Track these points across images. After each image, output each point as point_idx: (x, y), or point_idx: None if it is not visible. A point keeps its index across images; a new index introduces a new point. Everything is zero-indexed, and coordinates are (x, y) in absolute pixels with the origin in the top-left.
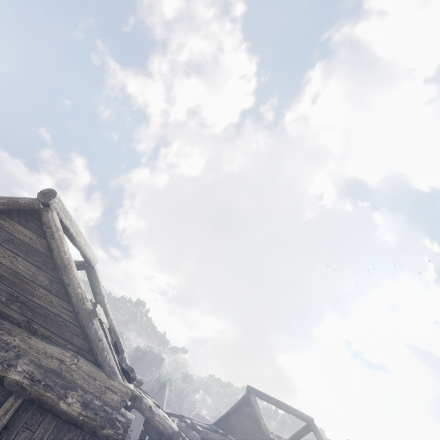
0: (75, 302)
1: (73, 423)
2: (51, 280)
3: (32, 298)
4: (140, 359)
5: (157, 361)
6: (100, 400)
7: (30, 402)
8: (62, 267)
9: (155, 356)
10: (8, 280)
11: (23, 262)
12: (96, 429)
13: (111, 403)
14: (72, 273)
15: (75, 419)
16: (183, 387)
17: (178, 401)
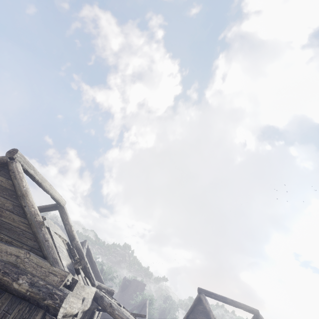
0: (29, 217)
1: (22, 298)
2: (14, 205)
3: (1, 218)
4: (128, 287)
5: (140, 287)
6: (44, 281)
7: None
8: (21, 196)
9: (138, 283)
10: None
11: None
12: (39, 300)
13: (52, 283)
14: (28, 199)
15: (24, 295)
16: (165, 306)
17: None
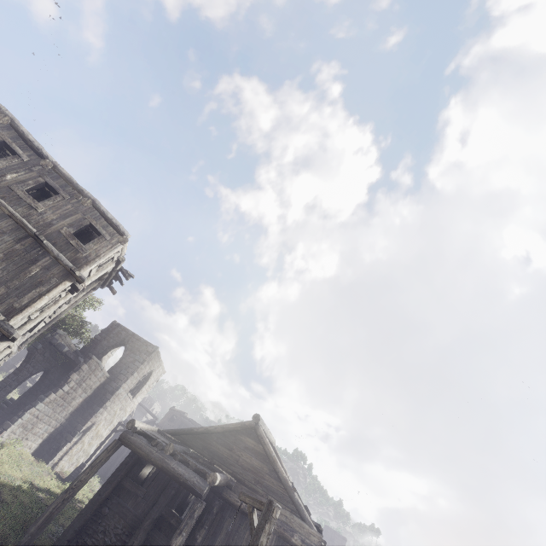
0: (284, 482)
1: None
2: (270, 469)
3: (264, 480)
4: None
5: (338, 542)
6: (308, 539)
7: (279, 537)
8: (273, 461)
9: (333, 533)
10: (252, 471)
11: (255, 460)
12: None
13: (314, 542)
14: (278, 464)
15: None
16: None
17: None
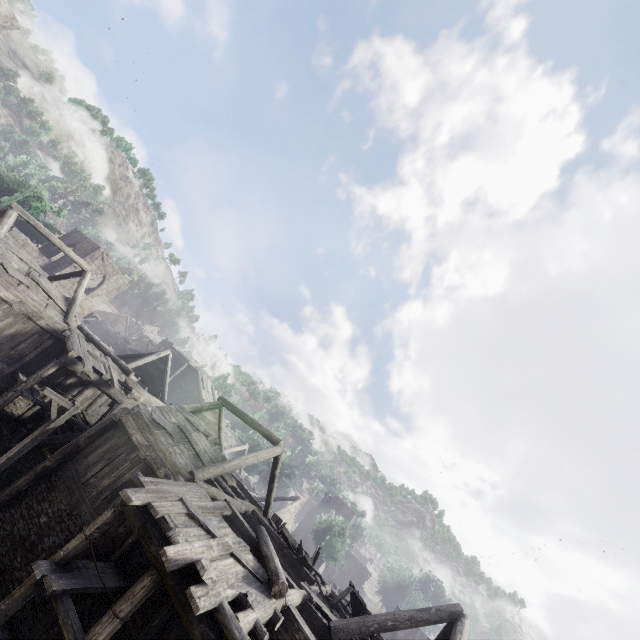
0: None
1: None
2: None
3: None
4: None
5: (345, 513)
6: None
7: None
8: None
9: (342, 505)
10: None
11: None
12: None
13: None
14: None
15: None
16: (404, 579)
17: (394, 599)
